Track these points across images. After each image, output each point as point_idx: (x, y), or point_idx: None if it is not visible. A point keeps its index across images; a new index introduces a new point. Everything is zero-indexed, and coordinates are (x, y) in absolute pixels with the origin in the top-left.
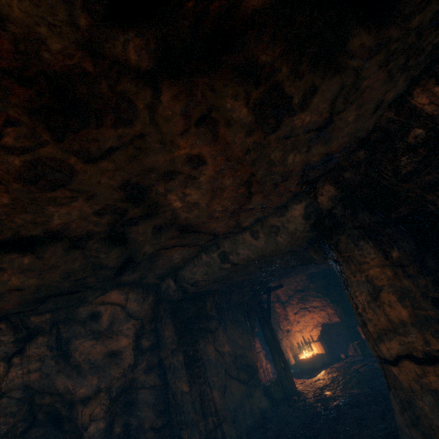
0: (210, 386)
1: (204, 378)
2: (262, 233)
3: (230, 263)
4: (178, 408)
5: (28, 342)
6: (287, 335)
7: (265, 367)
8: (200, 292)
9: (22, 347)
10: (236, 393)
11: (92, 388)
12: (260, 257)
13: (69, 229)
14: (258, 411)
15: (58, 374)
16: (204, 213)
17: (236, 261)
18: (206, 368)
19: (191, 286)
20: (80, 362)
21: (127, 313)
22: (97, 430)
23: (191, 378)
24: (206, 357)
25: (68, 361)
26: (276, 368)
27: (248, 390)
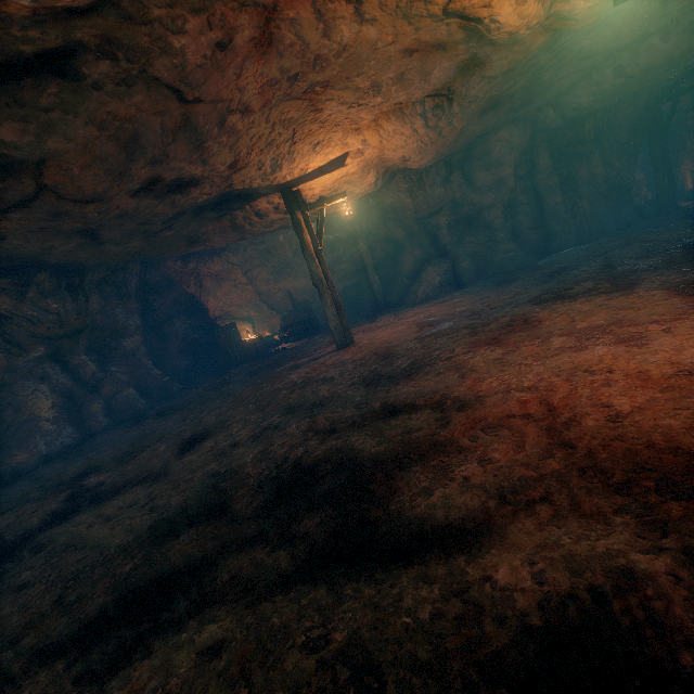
0: (581, 198)
1: (575, 193)
2: (674, 35)
3: (624, 77)
4: (551, 214)
5: (450, 176)
6: (693, 156)
7: (644, 196)
8: (580, 116)
9: (448, 179)
10: (603, 207)
11: (493, 201)
12: (666, 62)
13: (514, 90)
14: (623, 224)
15: (471, 193)
16: (609, 40)
17: (632, 74)
18: (578, 186)
19: (572, 112)
20: (480, 187)
21: (510, 147)
22: (500, 222)
23: (564, 193)
24: (579, 178)
25: (473, 187)
26: (656, 187)
27: (616, 207)
